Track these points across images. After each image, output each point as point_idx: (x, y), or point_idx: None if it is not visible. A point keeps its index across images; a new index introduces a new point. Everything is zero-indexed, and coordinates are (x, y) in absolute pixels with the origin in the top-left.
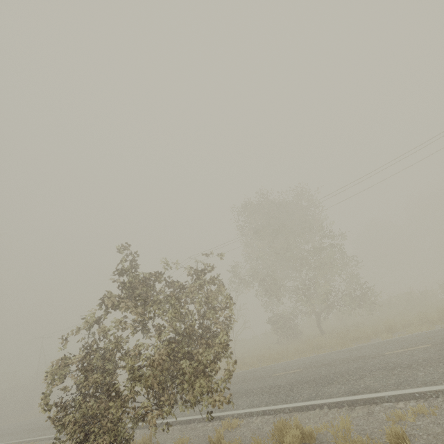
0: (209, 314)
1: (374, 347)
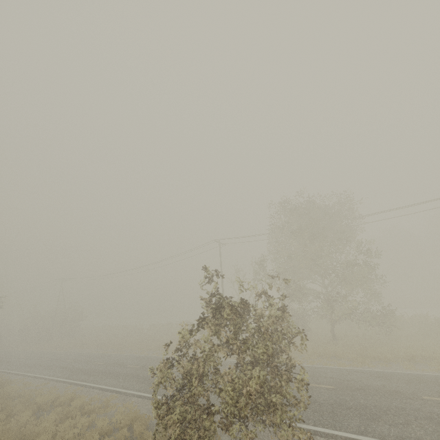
0: (286, 347)
1: (405, 381)
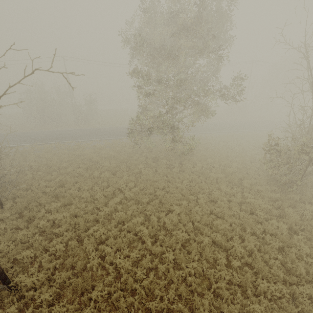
0: None
1: None
